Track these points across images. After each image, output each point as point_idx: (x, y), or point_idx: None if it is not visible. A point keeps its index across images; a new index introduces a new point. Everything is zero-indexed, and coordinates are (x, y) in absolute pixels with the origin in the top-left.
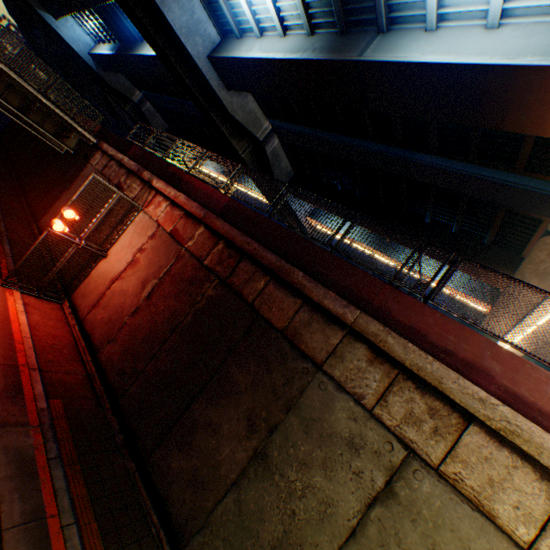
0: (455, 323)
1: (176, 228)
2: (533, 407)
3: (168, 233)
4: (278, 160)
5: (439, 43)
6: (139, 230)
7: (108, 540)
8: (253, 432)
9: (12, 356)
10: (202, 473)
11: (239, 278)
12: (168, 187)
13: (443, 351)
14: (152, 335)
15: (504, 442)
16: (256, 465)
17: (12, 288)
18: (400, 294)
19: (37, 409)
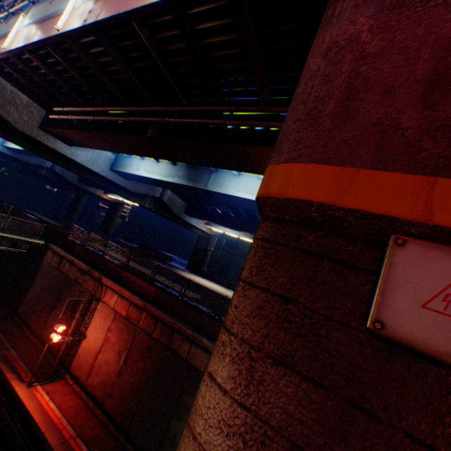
0: None
1: (129, 312)
2: None
3: (124, 316)
4: (174, 201)
5: (243, 185)
6: (103, 315)
7: None
8: None
9: (62, 435)
10: None
11: (175, 344)
12: (114, 284)
13: None
14: (135, 387)
15: None
16: None
17: (35, 385)
18: None
19: None
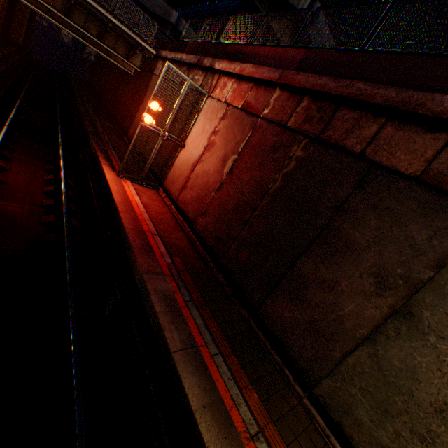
0: None
1: (246, 101)
2: None
3: (238, 109)
4: (320, 34)
5: None
6: (209, 116)
7: (247, 371)
8: (384, 290)
9: (138, 224)
10: (320, 325)
11: (336, 131)
12: (231, 65)
13: None
14: (240, 205)
15: None
16: (395, 324)
17: (124, 178)
18: None
19: (165, 263)
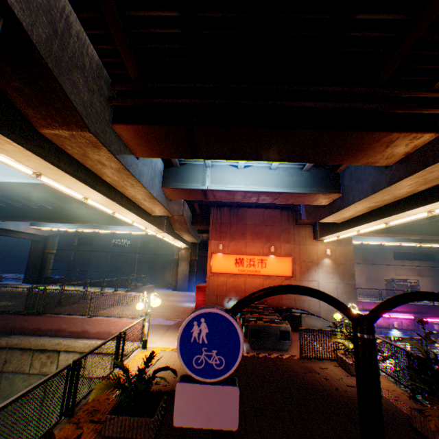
0: (50, 317)
1: None
2: (78, 332)
3: None
4: None
5: (2, 168)
6: None
7: None
8: None
9: None
10: None
11: None
12: None
13: (49, 330)
14: None
15: (71, 350)
16: None
17: None
18: (27, 316)
19: None
